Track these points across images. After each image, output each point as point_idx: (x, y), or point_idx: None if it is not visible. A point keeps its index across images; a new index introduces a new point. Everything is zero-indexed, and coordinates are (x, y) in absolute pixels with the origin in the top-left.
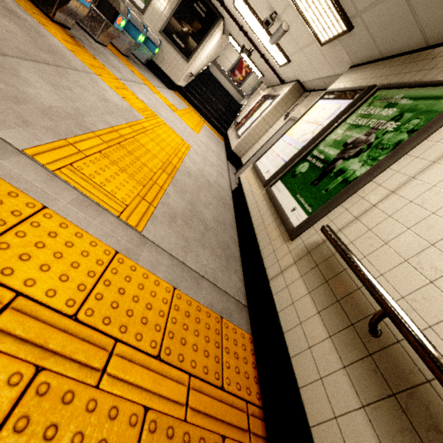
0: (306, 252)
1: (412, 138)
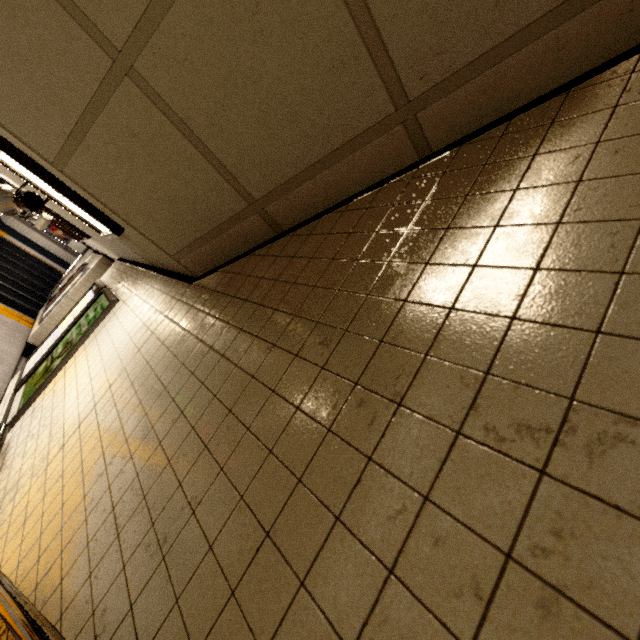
0: None
1: (77, 342)
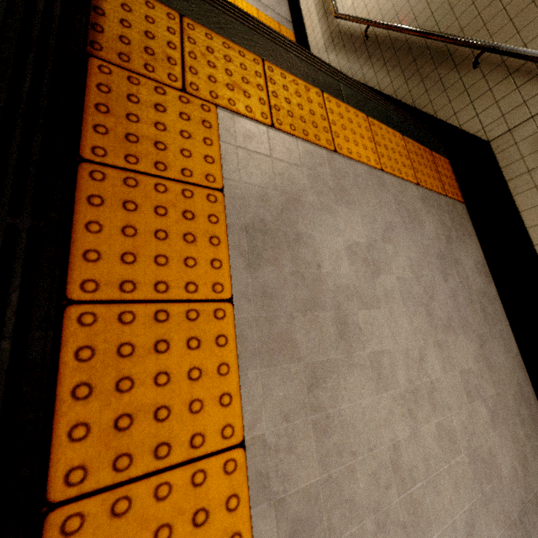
0: None
1: None
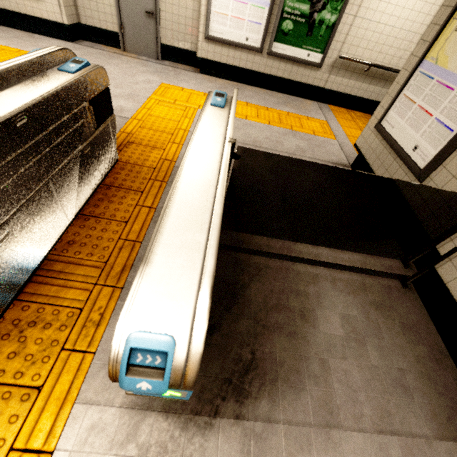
0: (332, 68)
1: None
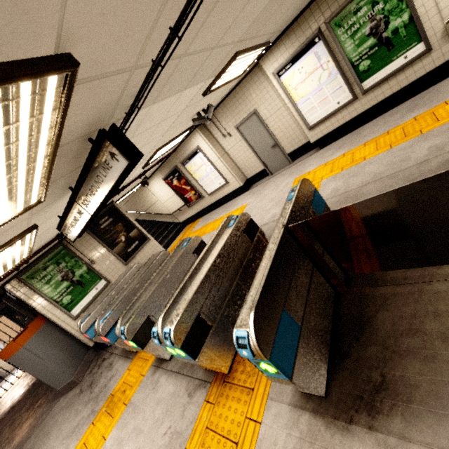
0: (447, 36)
1: None
